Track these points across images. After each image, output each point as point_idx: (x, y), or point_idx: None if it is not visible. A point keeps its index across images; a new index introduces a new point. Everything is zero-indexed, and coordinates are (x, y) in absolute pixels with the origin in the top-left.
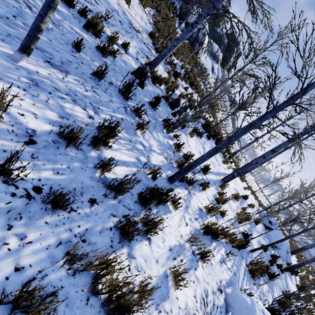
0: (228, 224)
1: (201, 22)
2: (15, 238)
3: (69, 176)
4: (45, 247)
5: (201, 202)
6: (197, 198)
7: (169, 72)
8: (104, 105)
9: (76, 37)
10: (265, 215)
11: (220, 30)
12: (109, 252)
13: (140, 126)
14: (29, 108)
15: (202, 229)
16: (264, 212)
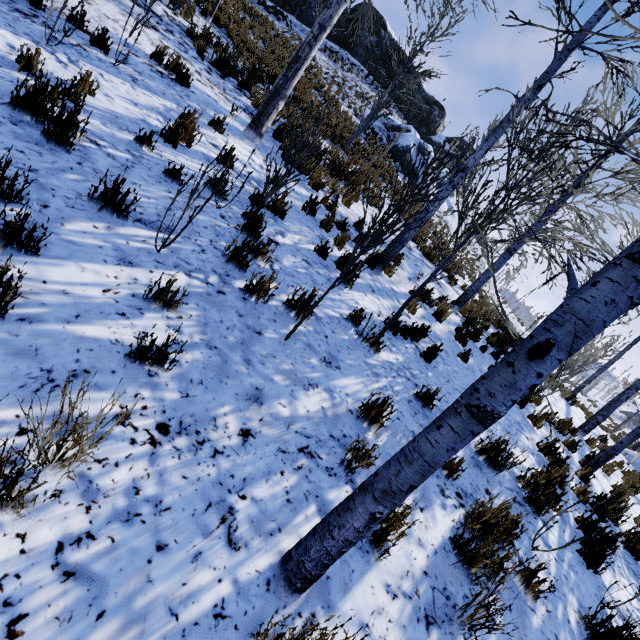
0: (632, 501)
1: (520, 247)
2: (620, 569)
3: (580, 511)
4: (628, 572)
5: (605, 484)
6: (600, 480)
7: (451, 282)
8: (513, 413)
9: (446, 338)
10: (639, 460)
11: (439, 137)
12: (639, 568)
13: (540, 420)
14: (530, 461)
15: (638, 523)
16: (634, 454)
